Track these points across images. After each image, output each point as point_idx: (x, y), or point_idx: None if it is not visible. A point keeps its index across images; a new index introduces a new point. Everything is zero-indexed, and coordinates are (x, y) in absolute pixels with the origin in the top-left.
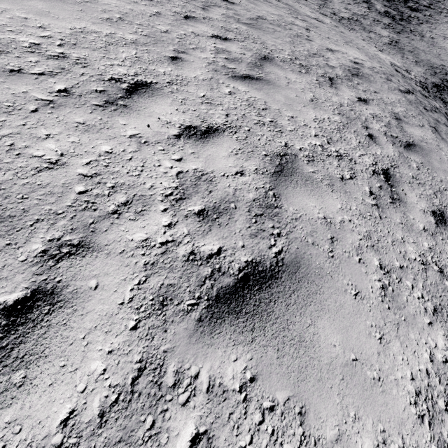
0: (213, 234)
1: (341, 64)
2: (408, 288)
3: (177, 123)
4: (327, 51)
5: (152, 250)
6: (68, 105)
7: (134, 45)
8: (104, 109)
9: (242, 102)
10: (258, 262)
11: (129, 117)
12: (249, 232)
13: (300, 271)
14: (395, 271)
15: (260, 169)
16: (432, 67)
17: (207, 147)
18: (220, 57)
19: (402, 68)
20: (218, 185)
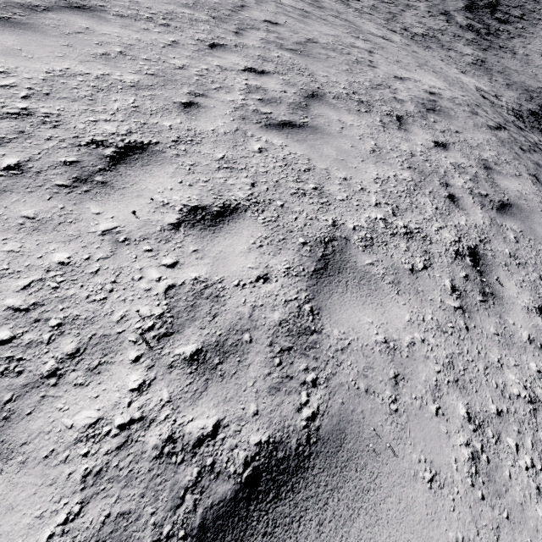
0: (210, 396)
1: (412, 97)
2: (511, 450)
3: (178, 204)
4: (395, 80)
5: (102, 444)
6: (17, 189)
7: (133, 90)
8: (71, 191)
9: (276, 162)
10: (278, 441)
11: (106, 200)
12: (268, 384)
13: (345, 448)
14: (491, 423)
15: (294, 268)
16: (528, 91)
17: (218, 239)
18: (252, 98)
19: (490, 94)
20: (228, 302)
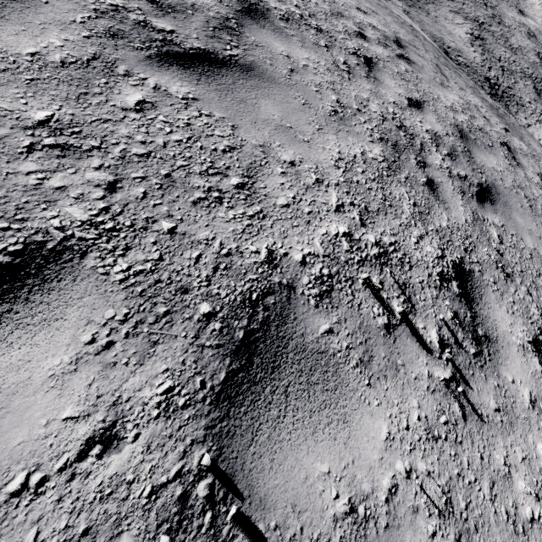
0: None
1: None
2: None
3: None
4: None
5: None
6: None
7: None
8: None
9: None
10: None
11: None
12: None
13: None
14: None
15: None
16: (434, 37)
17: None
18: None
19: None
20: None
